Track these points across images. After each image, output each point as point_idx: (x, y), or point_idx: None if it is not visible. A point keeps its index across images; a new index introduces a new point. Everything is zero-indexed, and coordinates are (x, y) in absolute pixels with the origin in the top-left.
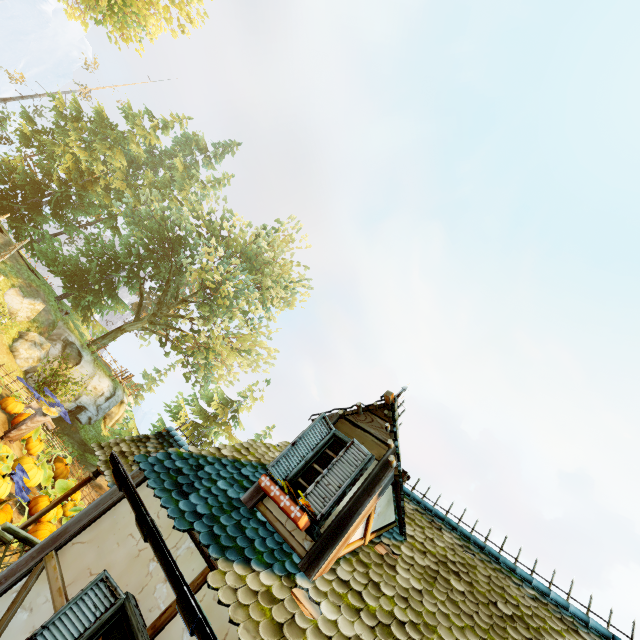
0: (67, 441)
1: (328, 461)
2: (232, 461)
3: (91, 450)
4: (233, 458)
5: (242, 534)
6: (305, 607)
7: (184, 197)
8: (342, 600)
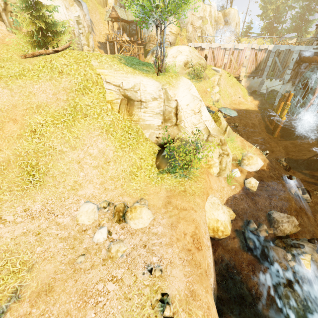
0: None
1: None
2: None
3: None
4: None
5: None
6: None
7: None
8: None
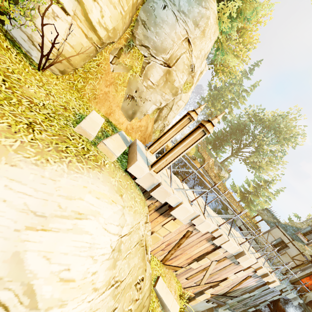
0: None
1: (310, 232)
2: (291, 226)
3: None
4: (291, 225)
5: (296, 238)
6: (306, 248)
7: (239, 100)
8: (311, 249)
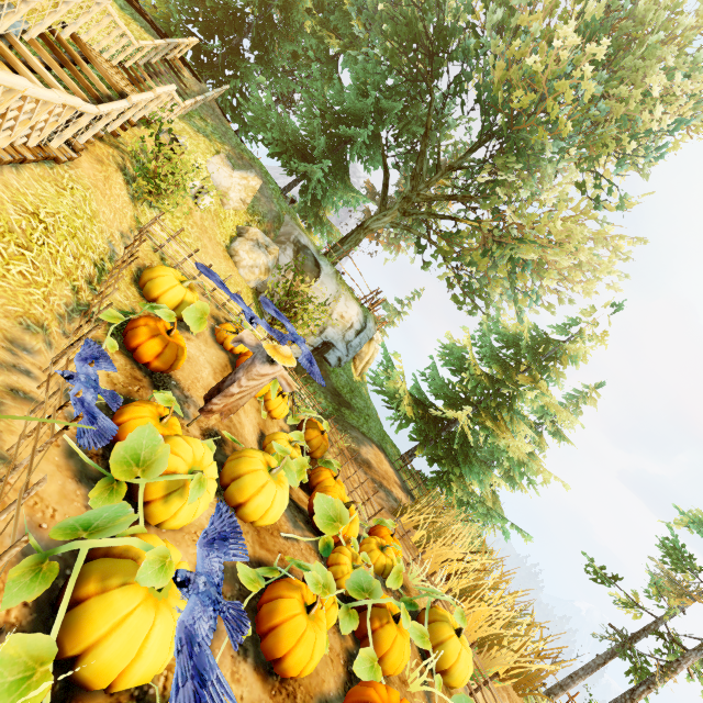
0: (317, 389)
1: None
2: None
3: (346, 403)
4: None
5: None
6: None
7: None
8: None
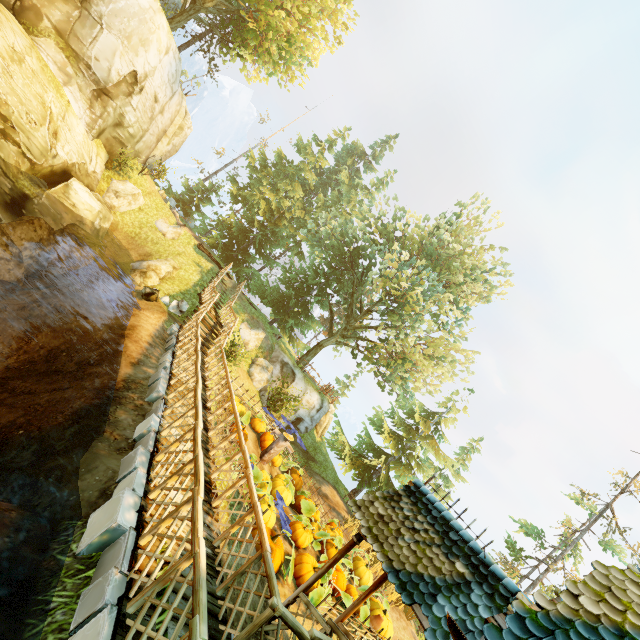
0: (294, 449)
1: None
2: (616, 634)
3: (312, 458)
4: (611, 623)
5: None
6: None
7: (352, 208)
8: None
